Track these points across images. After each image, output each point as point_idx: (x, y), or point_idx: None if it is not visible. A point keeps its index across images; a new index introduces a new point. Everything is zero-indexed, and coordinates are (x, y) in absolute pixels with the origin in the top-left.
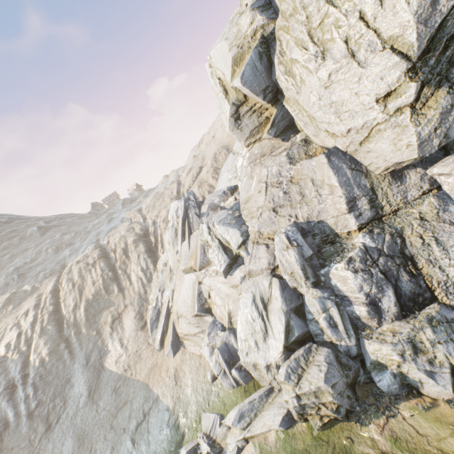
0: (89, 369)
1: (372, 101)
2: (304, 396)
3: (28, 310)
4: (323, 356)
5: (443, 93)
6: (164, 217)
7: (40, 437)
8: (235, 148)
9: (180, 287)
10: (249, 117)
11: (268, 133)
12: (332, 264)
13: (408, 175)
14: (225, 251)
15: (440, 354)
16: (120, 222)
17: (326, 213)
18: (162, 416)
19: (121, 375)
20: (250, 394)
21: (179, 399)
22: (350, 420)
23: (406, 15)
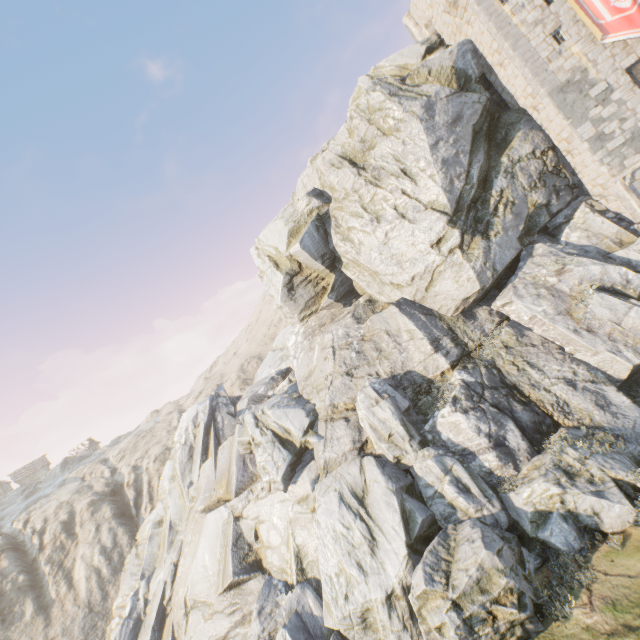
0: None
1: (428, 247)
2: (465, 599)
3: None
4: (469, 526)
5: (479, 239)
6: (156, 454)
7: None
8: (276, 344)
9: (195, 543)
10: (304, 287)
11: (329, 297)
12: (436, 413)
13: (478, 313)
14: (283, 445)
15: (595, 469)
16: (58, 487)
17: (411, 360)
18: None
19: None
20: None
21: None
22: (544, 626)
23: (436, 188)
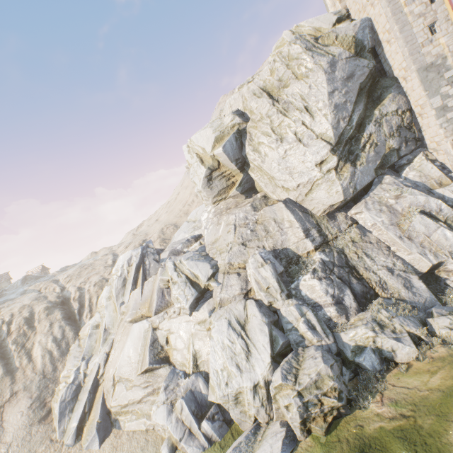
0: None
1: (313, 165)
2: (306, 391)
3: None
4: (313, 349)
5: (349, 166)
6: (96, 281)
7: None
8: (190, 217)
9: (124, 341)
10: (219, 180)
11: (236, 190)
12: (300, 278)
13: (338, 216)
14: (192, 285)
15: (397, 324)
16: (21, 294)
17: (288, 241)
18: None
19: None
20: (229, 448)
21: None
22: (351, 411)
23: (327, 125)
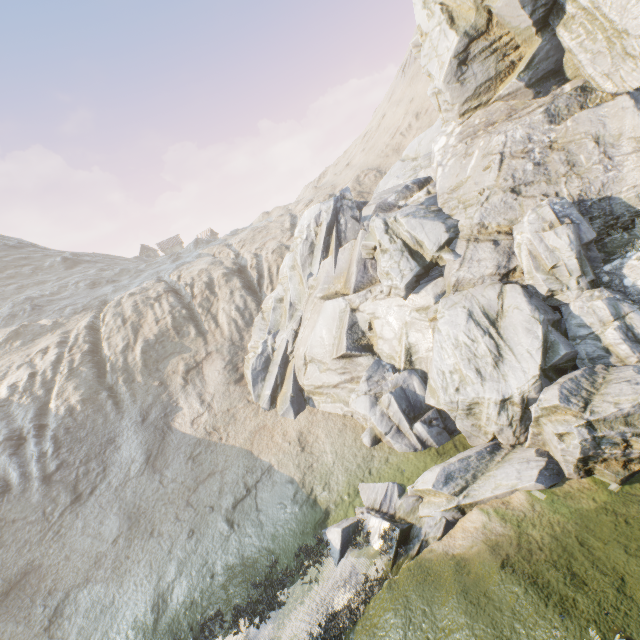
0: (146, 429)
1: None
2: (602, 424)
3: (48, 347)
4: (632, 370)
5: None
6: (273, 248)
7: (61, 510)
8: (408, 153)
9: (314, 320)
10: (482, 61)
11: (518, 78)
12: (629, 254)
13: None
14: (412, 256)
15: None
16: (196, 258)
17: (620, 183)
18: (281, 490)
19: (202, 439)
20: (449, 458)
21: (312, 469)
22: None
23: None
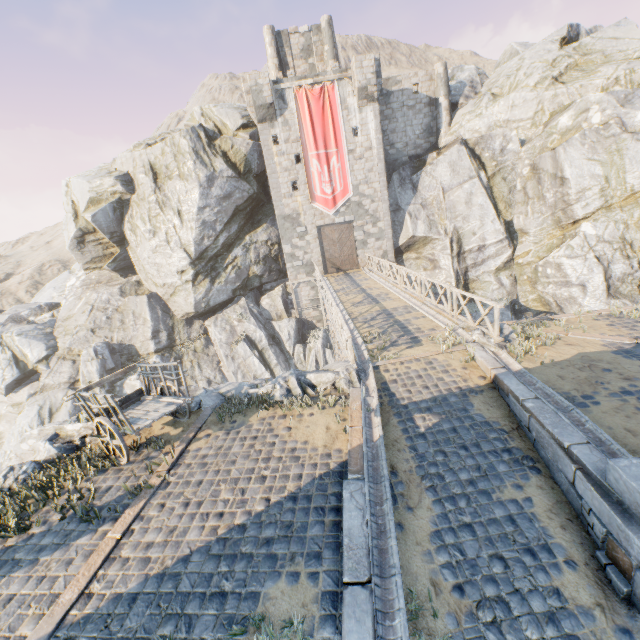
0: None
1: (176, 272)
2: None
3: None
4: None
5: (208, 281)
6: None
7: None
8: (76, 267)
9: None
10: (95, 246)
11: (108, 266)
12: (129, 377)
13: (196, 323)
14: (18, 365)
15: None
16: None
17: (137, 338)
18: None
19: None
20: None
21: None
22: None
23: (191, 238)
